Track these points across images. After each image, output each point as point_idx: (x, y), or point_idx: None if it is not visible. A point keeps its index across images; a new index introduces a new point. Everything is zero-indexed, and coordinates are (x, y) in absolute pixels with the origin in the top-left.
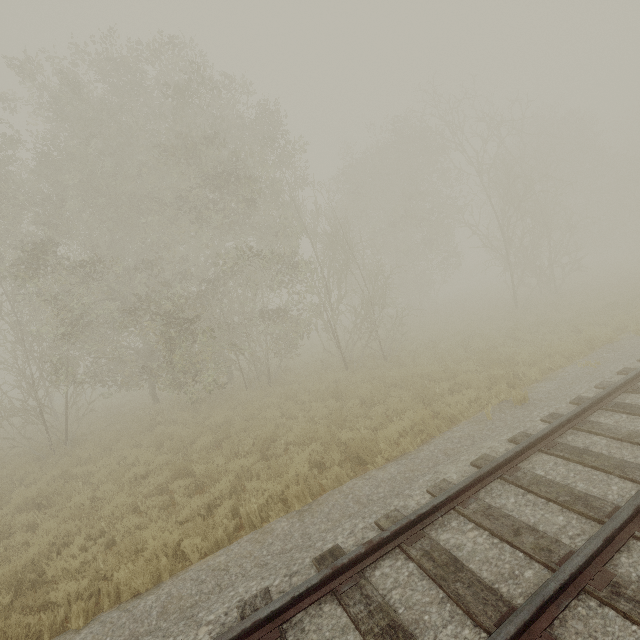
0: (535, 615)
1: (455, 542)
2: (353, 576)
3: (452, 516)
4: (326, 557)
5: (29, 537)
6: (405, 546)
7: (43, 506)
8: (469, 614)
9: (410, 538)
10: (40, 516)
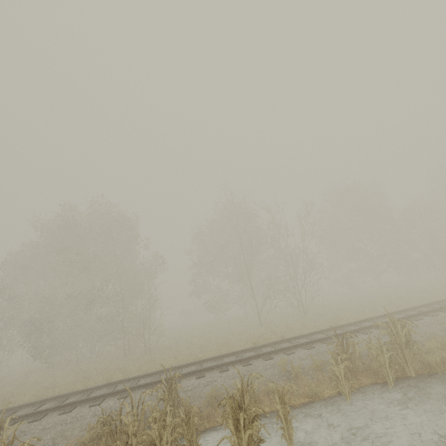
0: None
1: None
2: None
3: None
4: None
5: None
6: None
7: None
8: None
9: None
10: None
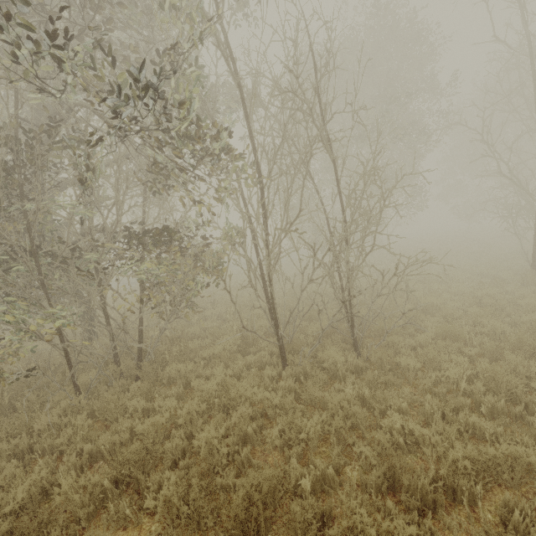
0: None
1: None
2: None
3: None
4: None
5: None
6: None
7: None
8: None
9: None
10: None
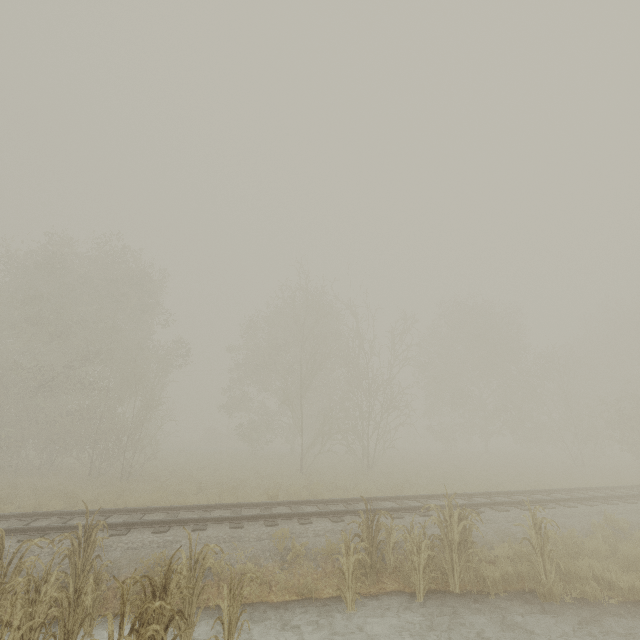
0: None
1: None
2: None
3: None
4: None
5: None
6: None
7: None
8: None
9: None
10: None
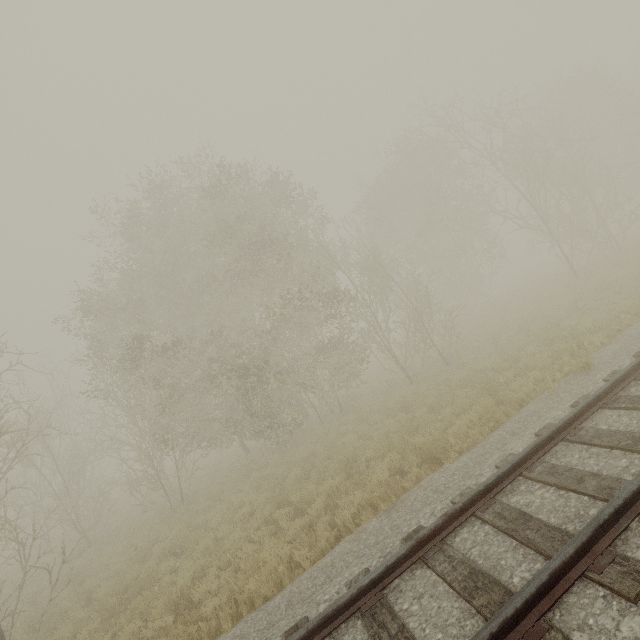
0: (592, 536)
1: (524, 501)
2: (436, 544)
3: (520, 482)
4: (412, 536)
5: (174, 577)
6: (479, 513)
7: (177, 555)
8: (539, 551)
9: (482, 506)
10: (178, 561)
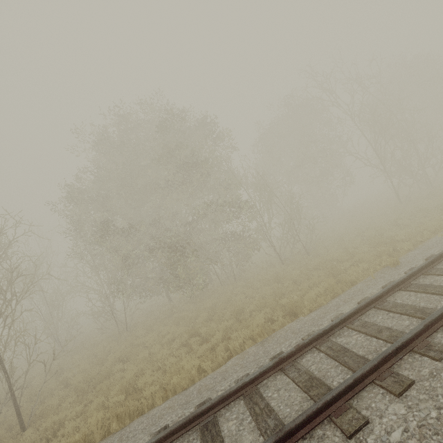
0: (381, 361)
1: (346, 341)
2: (290, 362)
3: (345, 330)
4: (276, 357)
5: (123, 374)
6: (318, 346)
7: (124, 361)
8: (350, 368)
9: (320, 342)
10: (125, 365)
